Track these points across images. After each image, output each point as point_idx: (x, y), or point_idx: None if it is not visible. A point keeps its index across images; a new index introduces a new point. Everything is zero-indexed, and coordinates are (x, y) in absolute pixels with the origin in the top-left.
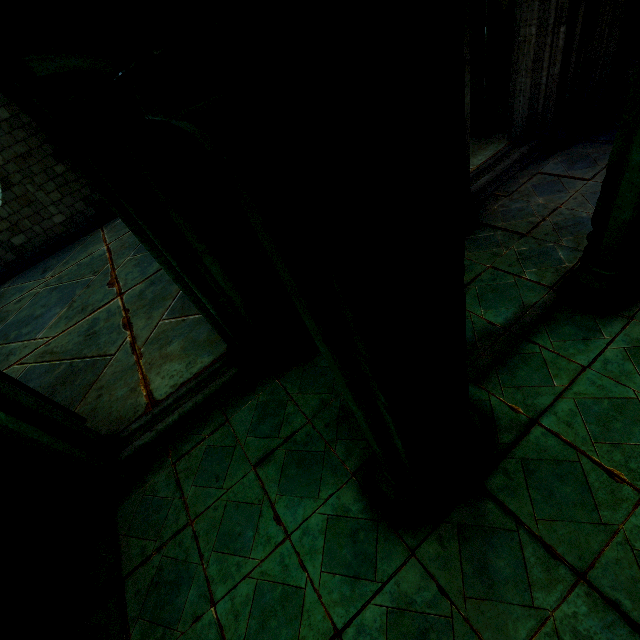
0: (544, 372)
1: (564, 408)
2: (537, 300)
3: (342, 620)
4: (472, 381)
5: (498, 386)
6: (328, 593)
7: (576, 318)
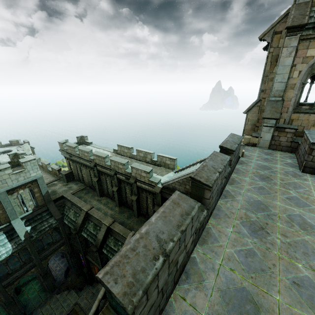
0: (29, 285)
1: (27, 288)
2: (35, 276)
3: (0, 310)
4: (23, 287)
5: (24, 287)
6: (0, 308)
7: (36, 278)
